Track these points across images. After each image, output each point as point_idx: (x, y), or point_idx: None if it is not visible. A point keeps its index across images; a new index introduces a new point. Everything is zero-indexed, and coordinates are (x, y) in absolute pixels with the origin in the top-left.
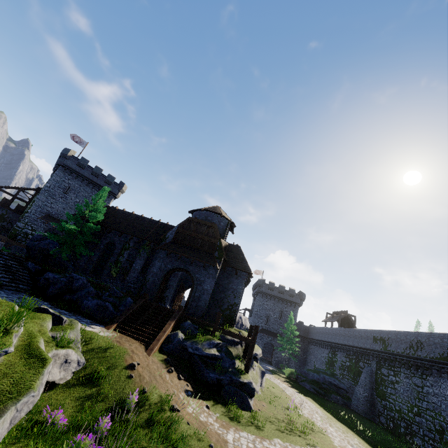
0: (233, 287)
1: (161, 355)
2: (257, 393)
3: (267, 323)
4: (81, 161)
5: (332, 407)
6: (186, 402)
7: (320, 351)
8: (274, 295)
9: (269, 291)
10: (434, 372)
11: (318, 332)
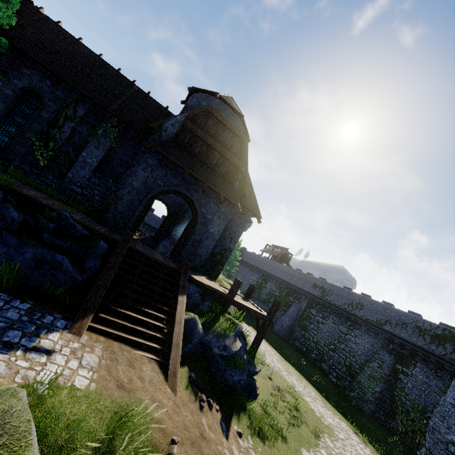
0: (232, 228)
1: (181, 371)
2: None
3: None
4: None
5: (267, 335)
6: None
7: (250, 273)
8: None
9: None
10: (362, 328)
11: (253, 258)
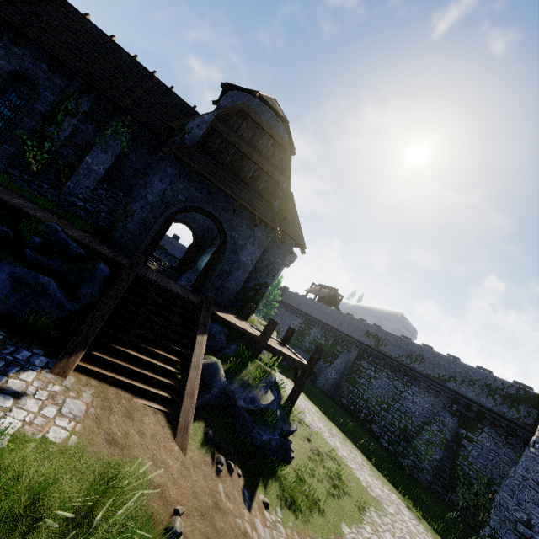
0: (270, 259)
1: (195, 426)
2: None
3: None
4: None
5: (308, 389)
6: (257, 537)
7: (291, 317)
8: None
9: None
10: (422, 385)
11: (296, 299)
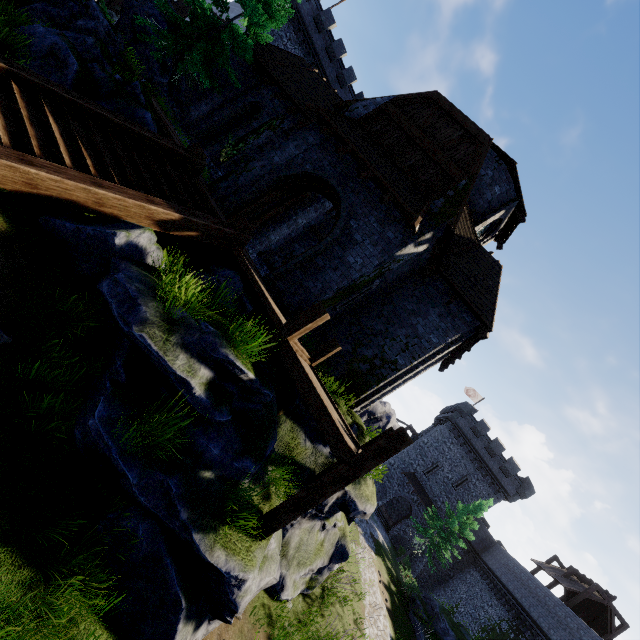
0: (417, 327)
1: None
2: (279, 591)
3: (428, 474)
4: (324, 15)
5: None
6: None
7: (487, 596)
8: (473, 444)
9: (470, 433)
10: None
11: (507, 567)
